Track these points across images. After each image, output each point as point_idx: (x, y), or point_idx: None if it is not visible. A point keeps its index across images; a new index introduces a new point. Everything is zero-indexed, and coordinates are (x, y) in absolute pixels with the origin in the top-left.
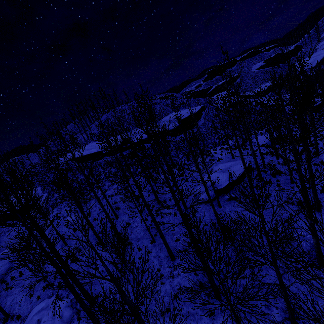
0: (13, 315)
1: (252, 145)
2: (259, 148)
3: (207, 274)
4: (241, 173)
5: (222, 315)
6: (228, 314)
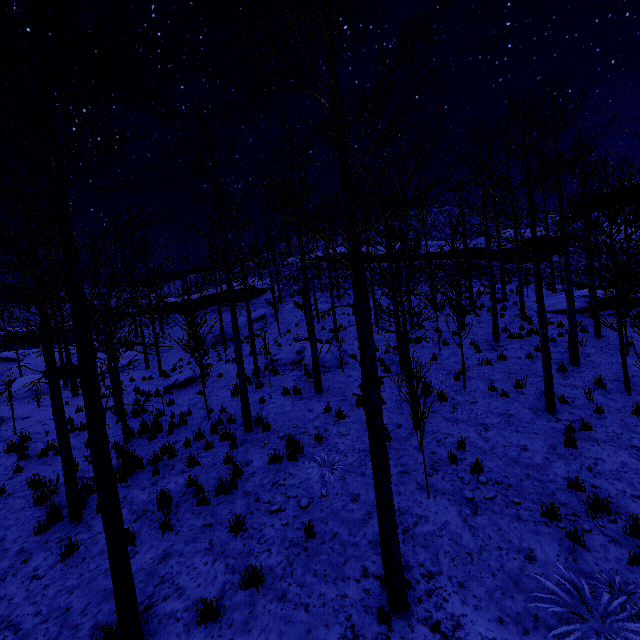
0: (259, 353)
1: None
2: None
3: (571, 316)
4: None
5: (579, 373)
6: (590, 374)
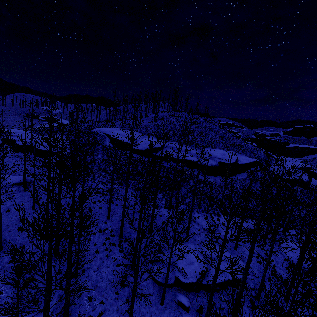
0: None
1: (274, 248)
2: (265, 272)
3: None
4: (220, 281)
5: None
6: None
